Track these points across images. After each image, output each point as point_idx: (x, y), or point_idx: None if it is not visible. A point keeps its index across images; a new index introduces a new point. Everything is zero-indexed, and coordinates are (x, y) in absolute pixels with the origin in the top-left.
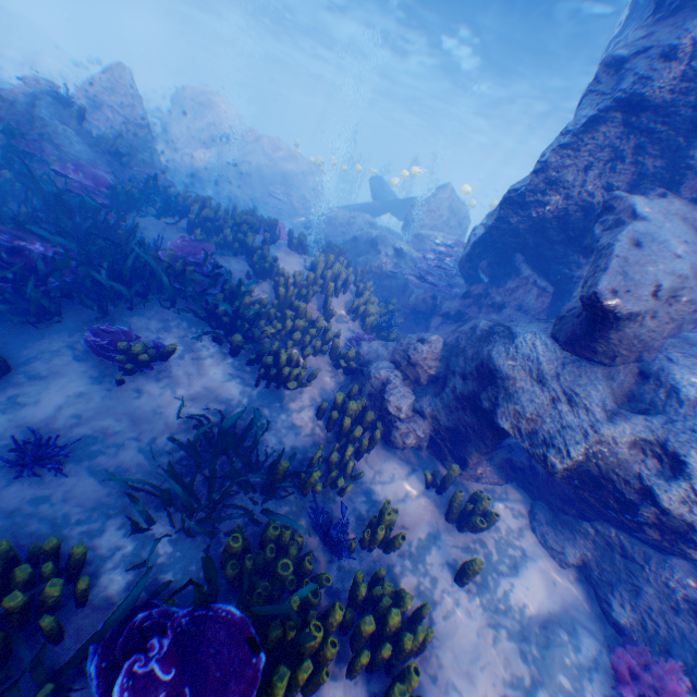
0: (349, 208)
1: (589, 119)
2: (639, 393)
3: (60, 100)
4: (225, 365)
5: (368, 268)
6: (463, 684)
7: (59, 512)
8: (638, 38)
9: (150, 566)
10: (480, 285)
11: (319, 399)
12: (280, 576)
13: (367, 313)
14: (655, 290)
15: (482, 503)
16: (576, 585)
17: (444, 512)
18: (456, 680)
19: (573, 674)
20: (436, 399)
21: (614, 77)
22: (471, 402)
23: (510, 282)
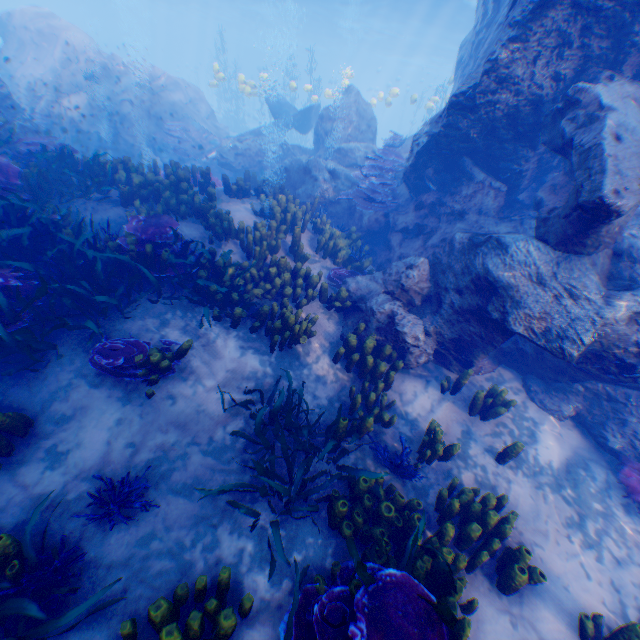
0: (253, 132)
1: (537, 4)
2: (618, 272)
3: None
4: (235, 341)
5: (310, 198)
6: (539, 539)
7: (169, 543)
8: None
9: (276, 554)
10: (432, 195)
11: (329, 345)
12: (386, 518)
13: (335, 247)
14: (639, 181)
15: (502, 395)
16: (575, 431)
17: (469, 410)
18: (534, 538)
19: (599, 498)
20: (435, 317)
21: None
22: (474, 314)
23: (464, 188)
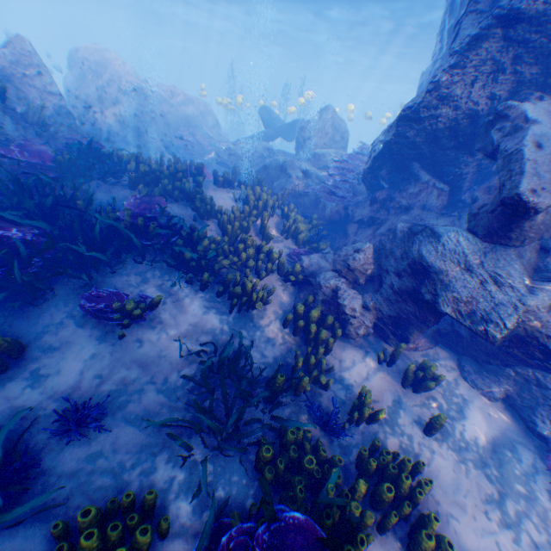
0: (247, 139)
1: (473, 37)
2: (544, 265)
3: None
4: (201, 301)
5: (283, 191)
6: (456, 511)
7: (113, 463)
8: None
9: (203, 487)
10: (384, 192)
11: (281, 312)
12: (306, 469)
13: (297, 231)
14: None
15: (432, 370)
16: (505, 413)
17: (401, 382)
18: (450, 509)
19: (523, 481)
20: (376, 295)
21: None
22: (409, 294)
23: (411, 187)
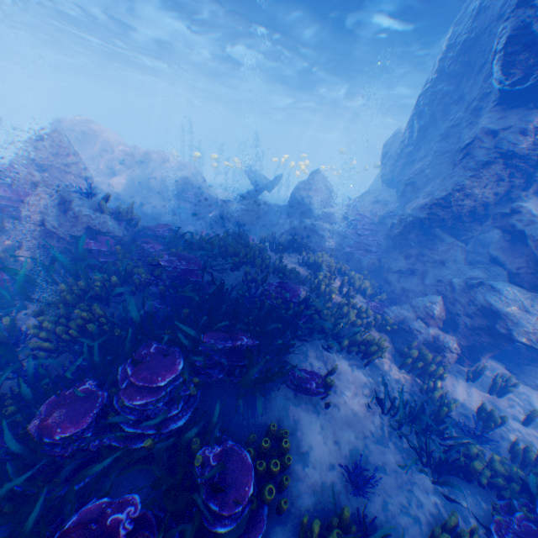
0: (244, 196)
1: (484, 162)
2: None
3: (86, 193)
4: (343, 361)
5: (320, 248)
6: None
7: (395, 504)
8: (497, 119)
9: (453, 503)
10: (415, 249)
11: (391, 356)
12: (498, 470)
13: (362, 286)
14: None
15: (511, 380)
16: None
17: (490, 392)
18: None
19: None
20: (453, 331)
21: (492, 141)
22: (483, 329)
23: (439, 246)
